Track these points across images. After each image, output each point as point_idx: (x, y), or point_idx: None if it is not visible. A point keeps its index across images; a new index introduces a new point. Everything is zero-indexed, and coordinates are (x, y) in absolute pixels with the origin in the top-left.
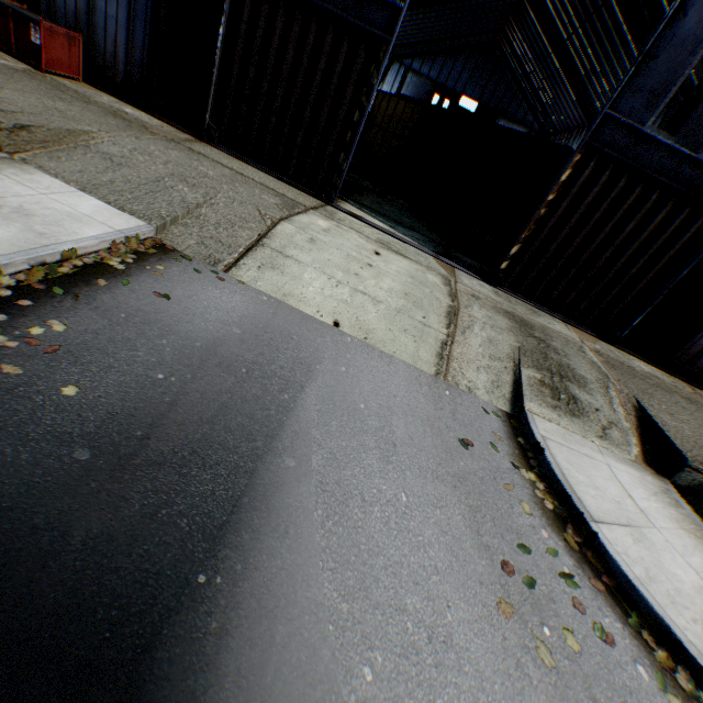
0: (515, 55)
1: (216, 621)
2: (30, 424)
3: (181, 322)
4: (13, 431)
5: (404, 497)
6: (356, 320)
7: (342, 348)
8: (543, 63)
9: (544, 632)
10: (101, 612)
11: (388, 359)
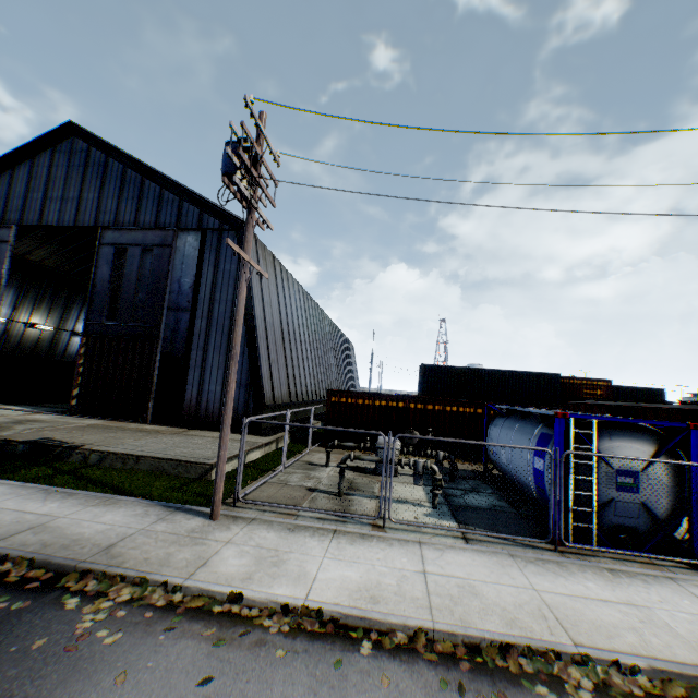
0: None
1: None
2: None
3: None
4: None
5: None
6: None
7: None
8: None
9: None
10: None
11: None
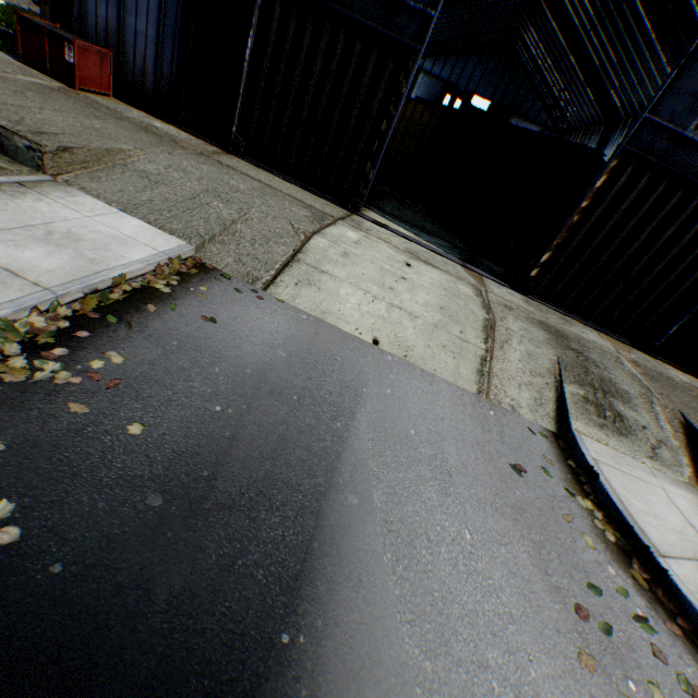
0: (529, 53)
1: (306, 687)
2: (101, 468)
3: (230, 347)
4: (87, 476)
5: (468, 533)
6: (394, 337)
7: (384, 368)
8: (558, 60)
9: (629, 686)
10: (193, 681)
11: (430, 378)
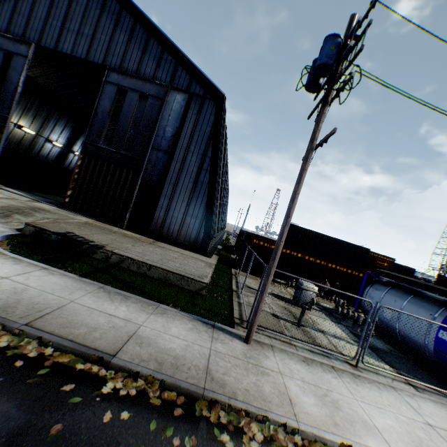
0: None
1: None
2: None
3: None
4: None
5: None
6: None
7: None
8: None
9: None
10: None
11: None
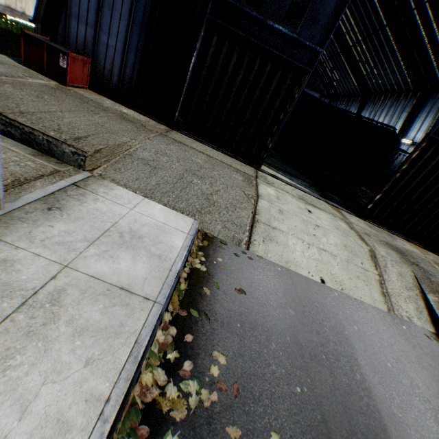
0: None
1: None
2: None
3: (266, 317)
4: None
5: None
6: (330, 274)
7: (340, 305)
8: (333, 57)
9: None
10: None
11: (362, 306)
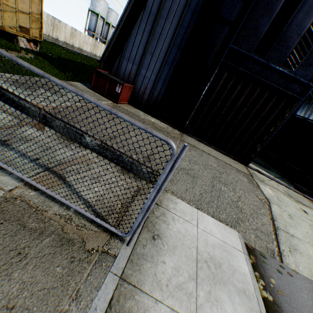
0: None
1: None
2: None
3: None
4: None
5: None
6: None
7: None
8: None
9: None
10: None
11: None
